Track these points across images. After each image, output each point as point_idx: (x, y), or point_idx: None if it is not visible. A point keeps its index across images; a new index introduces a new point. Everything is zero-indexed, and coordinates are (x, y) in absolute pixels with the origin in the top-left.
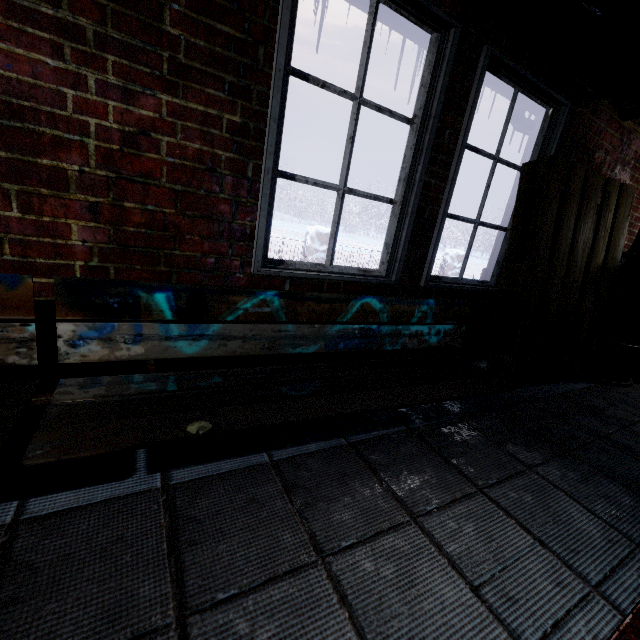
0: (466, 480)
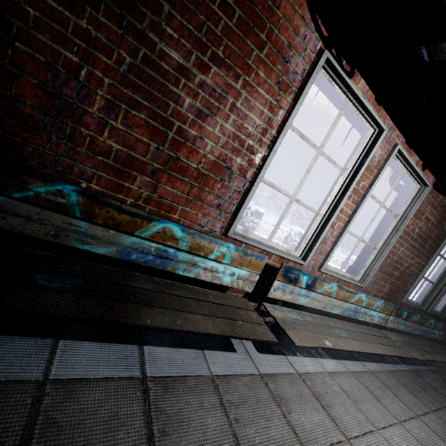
0: None
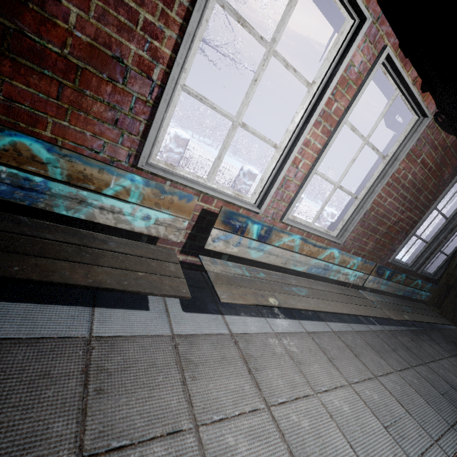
0: (448, 351)
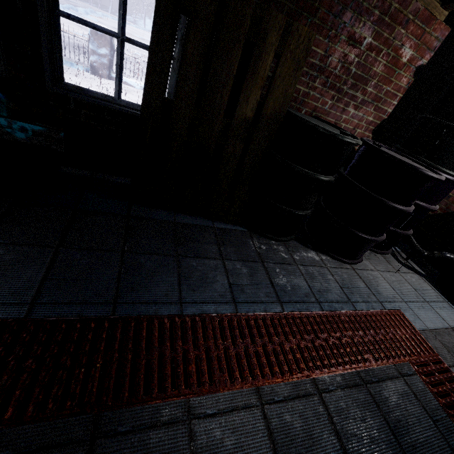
0: None
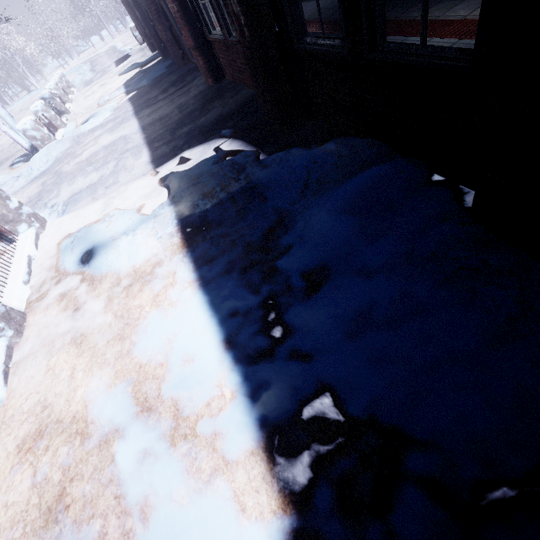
0: None
